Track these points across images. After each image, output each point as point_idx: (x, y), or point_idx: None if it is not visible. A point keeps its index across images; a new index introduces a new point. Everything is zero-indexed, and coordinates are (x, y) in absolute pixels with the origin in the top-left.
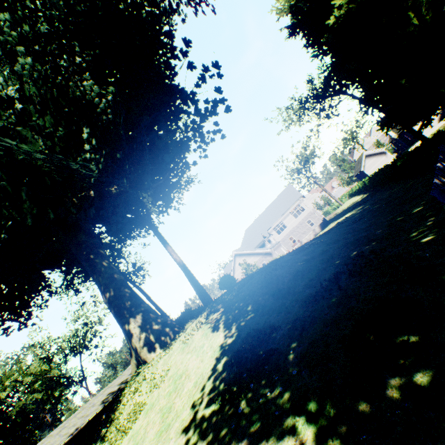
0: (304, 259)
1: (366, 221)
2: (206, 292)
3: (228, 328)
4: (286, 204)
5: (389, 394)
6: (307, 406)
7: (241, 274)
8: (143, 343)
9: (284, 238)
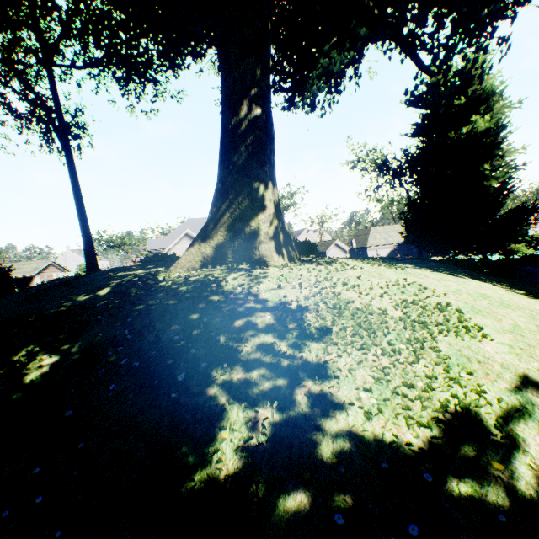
0: None
1: None
2: None
3: (485, 282)
4: None
5: None
6: None
7: None
8: (273, 232)
9: None
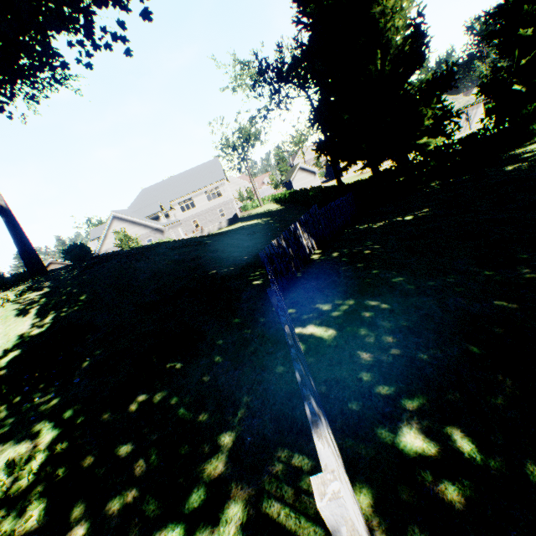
0: (175, 259)
1: (258, 238)
2: (38, 258)
3: (42, 316)
4: (204, 180)
5: (131, 407)
6: (64, 413)
7: (116, 244)
8: None
9: (187, 219)
